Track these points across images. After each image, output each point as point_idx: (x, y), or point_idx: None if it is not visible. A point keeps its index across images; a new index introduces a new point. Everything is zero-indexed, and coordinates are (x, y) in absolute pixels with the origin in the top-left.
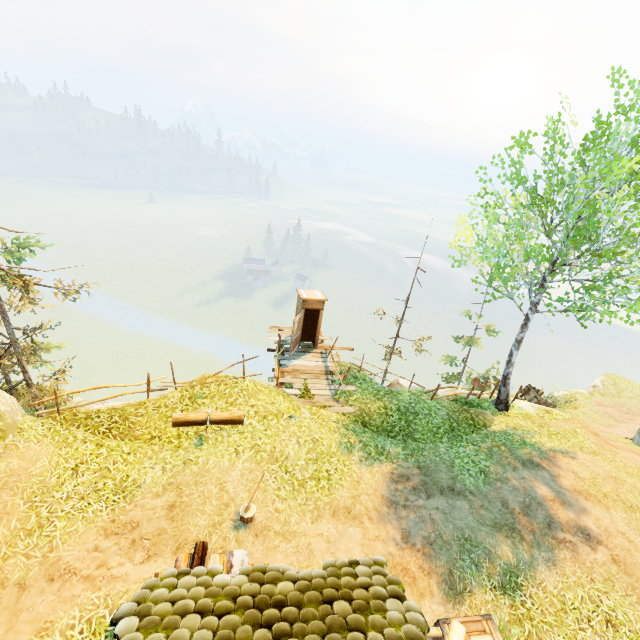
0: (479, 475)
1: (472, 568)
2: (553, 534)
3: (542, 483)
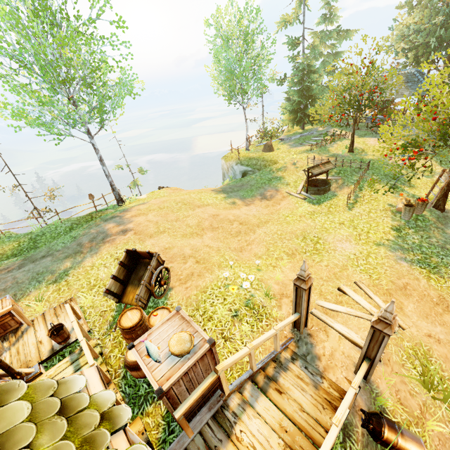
0: (70, 240)
1: (36, 284)
2: (104, 241)
3: (112, 223)
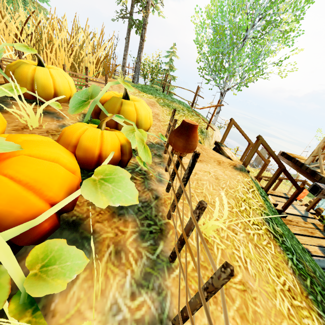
0: None
1: None
2: None
3: None
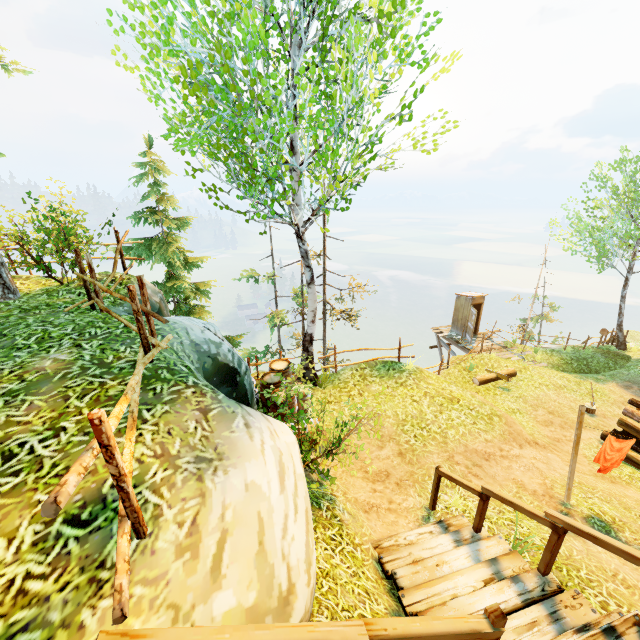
0: None
1: None
2: None
3: None
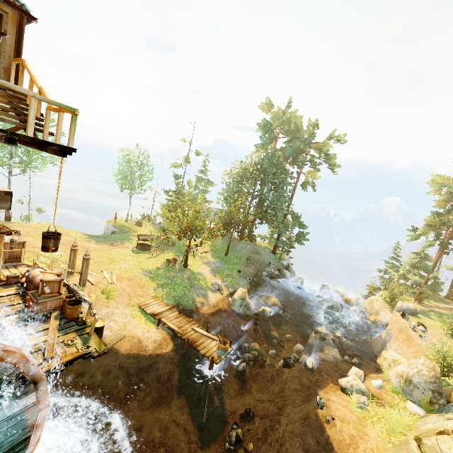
0: None
1: None
2: None
3: None
